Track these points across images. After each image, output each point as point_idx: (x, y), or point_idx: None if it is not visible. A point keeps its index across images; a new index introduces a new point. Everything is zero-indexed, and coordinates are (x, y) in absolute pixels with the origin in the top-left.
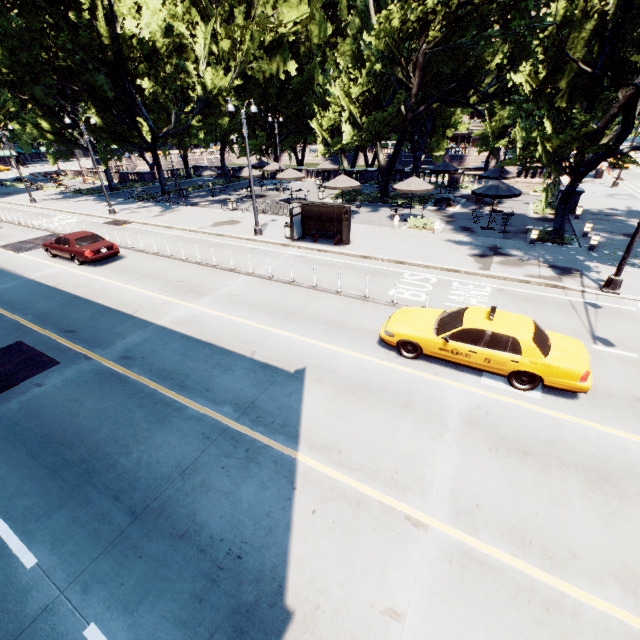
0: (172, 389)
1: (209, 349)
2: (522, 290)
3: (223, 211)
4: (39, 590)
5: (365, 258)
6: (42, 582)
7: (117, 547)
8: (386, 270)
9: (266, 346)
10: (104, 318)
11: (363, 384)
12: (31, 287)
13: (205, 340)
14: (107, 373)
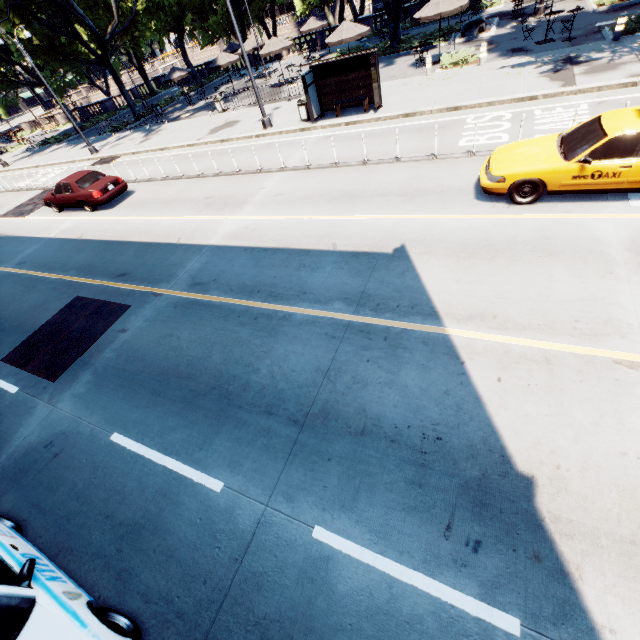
0: (265, 301)
1: (282, 254)
2: (630, 95)
3: (213, 116)
4: (242, 508)
5: (408, 116)
6: (240, 501)
7: (298, 456)
8: (441, 122)
9: (345, 235)
10: (150, 254)
11: (483, 244)
12: (56, 245)
13: (272, 247)
14: (186, 303)
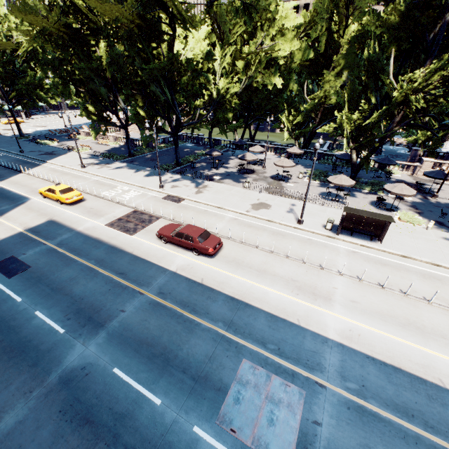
0: (427, 431)
1: (403, 375)
2: None
3: (243, 190)
4: None
5: (405, 257)
6: None
7: None
8: (434, 273)
9: (442, 372)
10: (282, 329)
11: None
12: (184, 283)
13: (388, 362)
14: (356, 407)
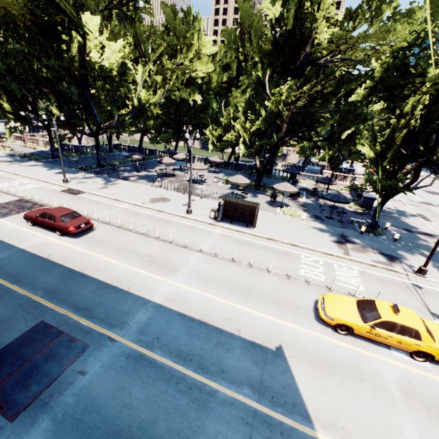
0: (196, 371)
1: (205, 327)
2: (375, 272)
3: (152, 188)
4: None
5: (270, 239)
6: None
7: None
8: (288, 251)
9: (244, 324)
10: (106, 294)
11: (325, 360)
12: (26, 258)
13: (197, 318)
14: (136, 356)
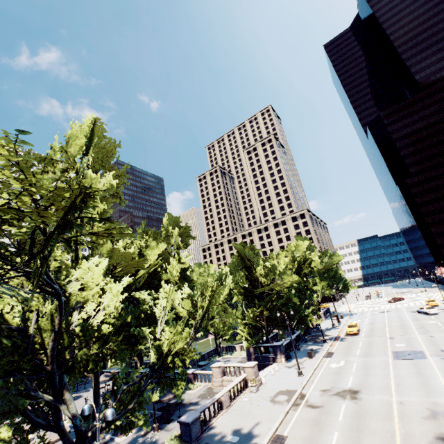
0: None
1: None
2: None
3: None
4: None
5: None
6: None
7: None
8: None
9: None
10: None
11: None
12: None
13: None
14: None
